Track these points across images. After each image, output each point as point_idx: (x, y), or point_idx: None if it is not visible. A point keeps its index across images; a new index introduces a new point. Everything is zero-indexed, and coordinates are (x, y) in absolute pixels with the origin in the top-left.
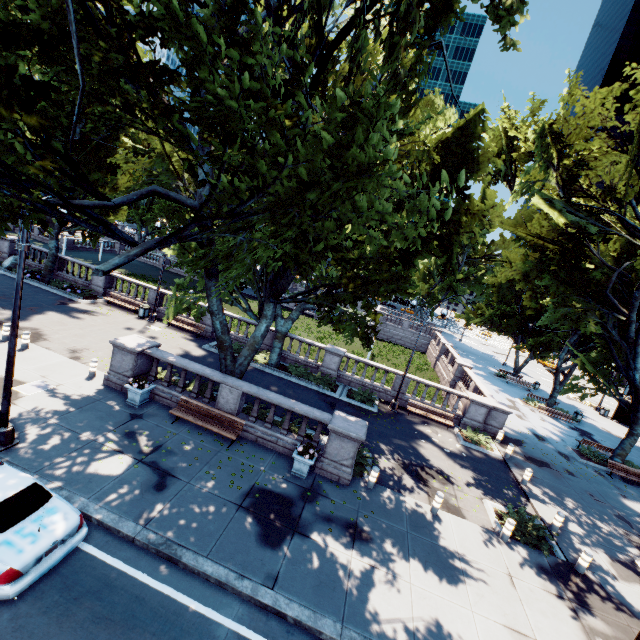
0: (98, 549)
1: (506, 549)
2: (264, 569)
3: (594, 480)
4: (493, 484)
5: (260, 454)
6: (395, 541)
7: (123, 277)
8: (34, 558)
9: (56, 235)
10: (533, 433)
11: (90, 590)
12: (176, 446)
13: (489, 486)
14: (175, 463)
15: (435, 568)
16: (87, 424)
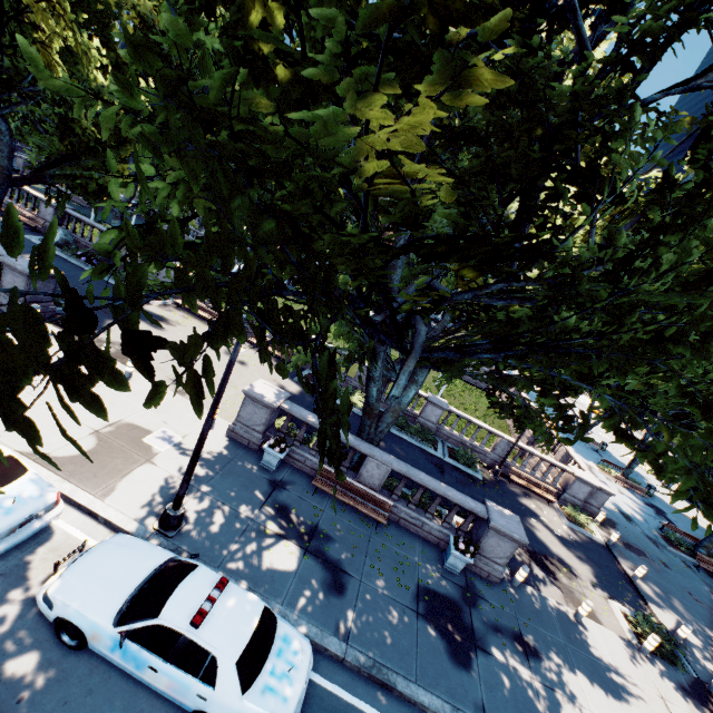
0: (314, 672)
1: (649, 665)
2: (469, 697)
3: (686, 574)
4: (609, 579)
5: (407, 540)
6: (560, 657)
7: None
8: (296, 706)
9: (121, 214)
10: (619, 510)
11: None
12: (330, 528)
13: (606, 581)
14: (338, 553)
15: (603, 691)
16: (236, 495)
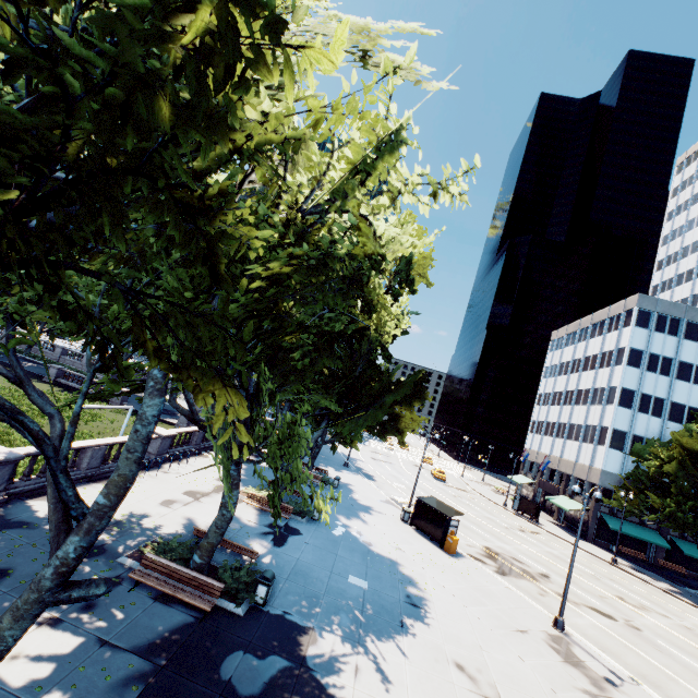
0: None
1: None
2: None
3: None
4: None
5: None
6: None
7: None
8: None
9: None
10: (122, 520)
11: None
12: None
13: None
14: None
15: None
16: None
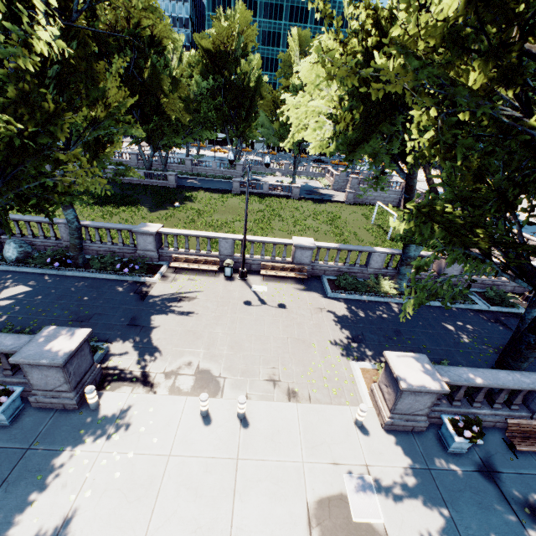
0: None
1: None
2: None
3: None
4: None
5: None
6: None
7: (177, 232)
8: None
9: None
10: None
11: None
12: None
13: None
14: None
15: None
16: (495, 532)
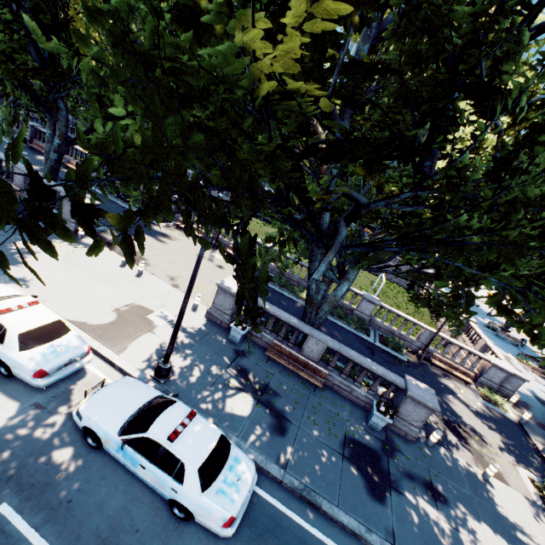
0: (259, 487)
1: None
2: (382, 524)
3: None
4: (518, 449)
5: (339, 401)
6: (466, 505)
7: None
8: (241, 506)
9: None
10: (534, 395)
11: (267, 528)
12: (277, 387)
13: (516, 451)
14: (283, 405)
15: (504, 538)
16: (209, 358)
